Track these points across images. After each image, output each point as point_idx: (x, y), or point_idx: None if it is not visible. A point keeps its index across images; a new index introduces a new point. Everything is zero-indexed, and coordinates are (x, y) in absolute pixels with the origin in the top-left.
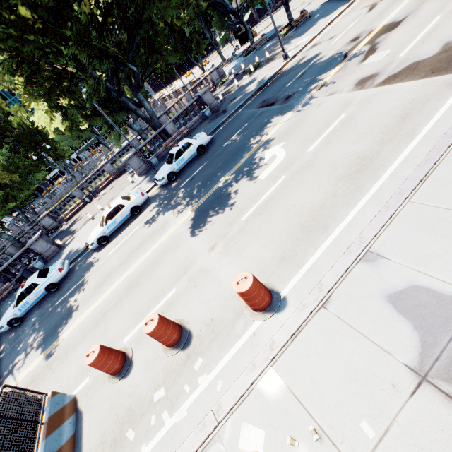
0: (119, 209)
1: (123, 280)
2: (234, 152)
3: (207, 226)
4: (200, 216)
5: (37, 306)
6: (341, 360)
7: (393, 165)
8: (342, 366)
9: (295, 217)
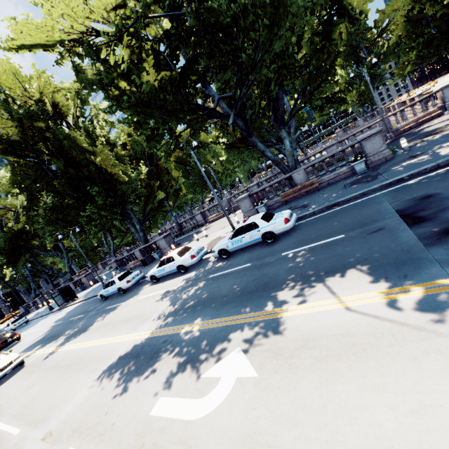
0: (170, 260)
1: (88, 346)
2: (258, 286)
3: (101, 386)
4: (130, 356)
5: (115, 295)
6: None
7: None
8: None
9: None
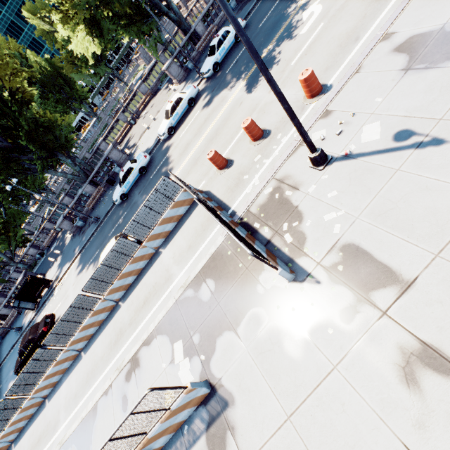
0: (179, 102)
1: (203, 140)
2: (272, 27)
3: (262, 82)
4: (254, 80)
5: (135, 187)
6: (366, 87)
7: None
8: (366, 88)
9: (334, 43)
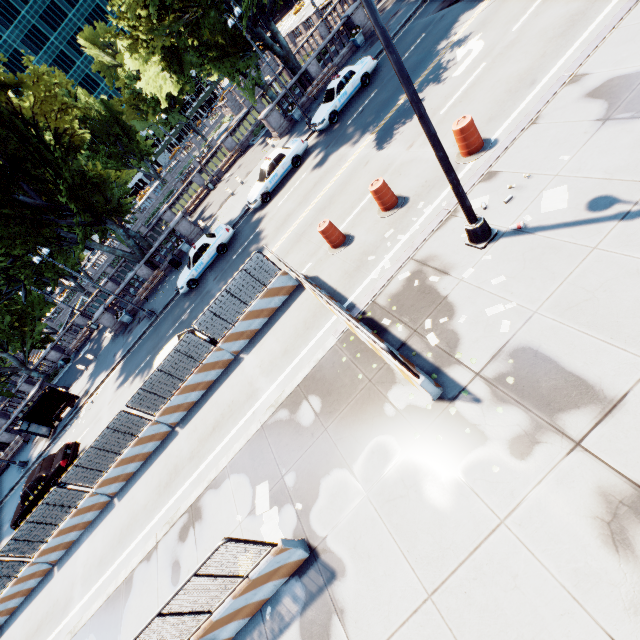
0: (279, 160)
1: (310, 210)
2: (414, 68)
3: (398, 136)
4: (386, 133)
5: (209, 271)
6: (547, 141)
7: (606, 9)
8: (547, 143)
9: (501, 88)
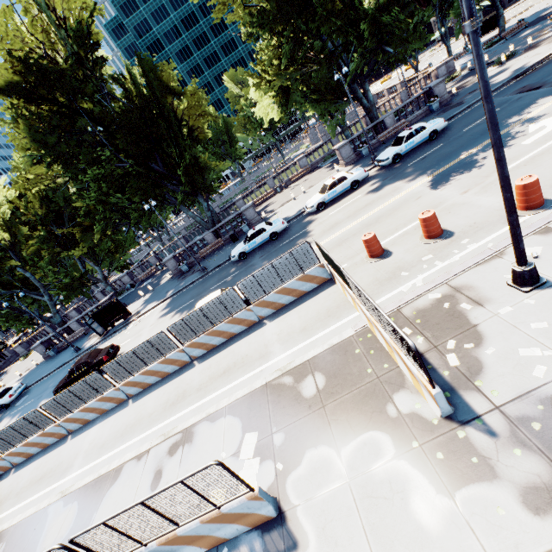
0: (341, 180)
1: (357, 223)
2: (482, 133)
3: (454, 182)
4: (443, 178)
5: (258, 249)
6: None
7: None
8: None
9: None
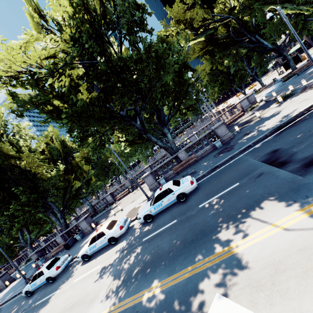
0: (100, 235)
1: None
2: (196, 234)
3: None
4: None
5: (42, 287)
6: None
7: None
8: None
9: None
